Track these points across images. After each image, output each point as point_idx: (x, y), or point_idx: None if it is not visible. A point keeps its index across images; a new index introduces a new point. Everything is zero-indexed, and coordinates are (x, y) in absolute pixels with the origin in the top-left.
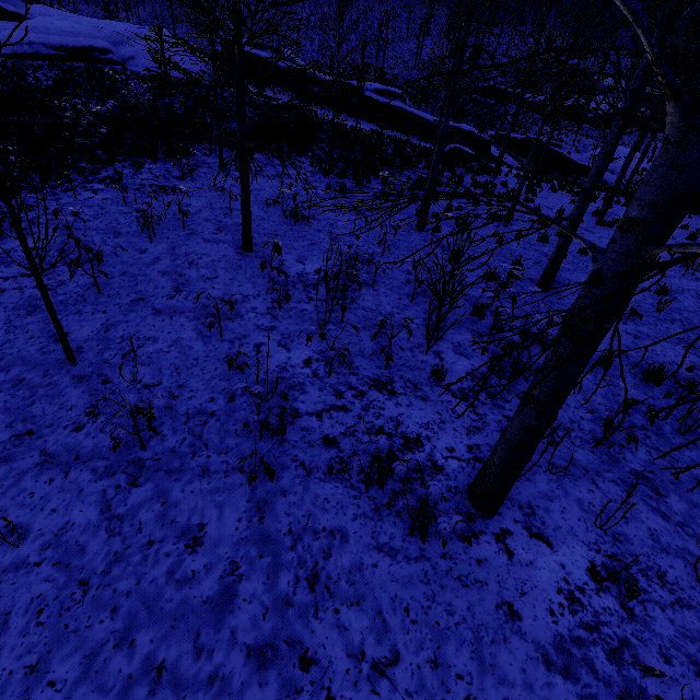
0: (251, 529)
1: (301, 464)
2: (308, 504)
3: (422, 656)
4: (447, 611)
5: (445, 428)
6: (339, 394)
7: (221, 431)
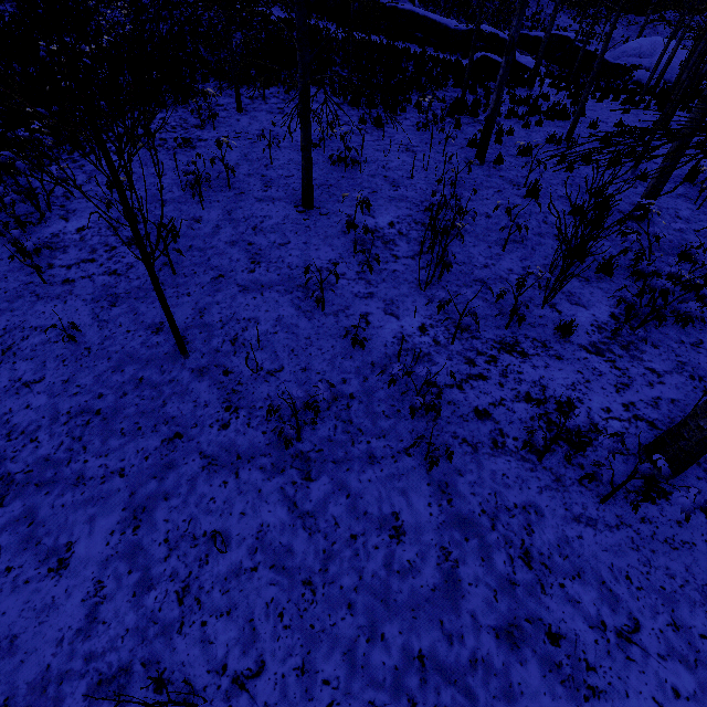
0: (444, 513)
1: (463, 440)
2: (489, 482)
3: (660, 621)
4: (668, 575)
5: (592, 387)
6: (470, 361)
7: (369, 414)
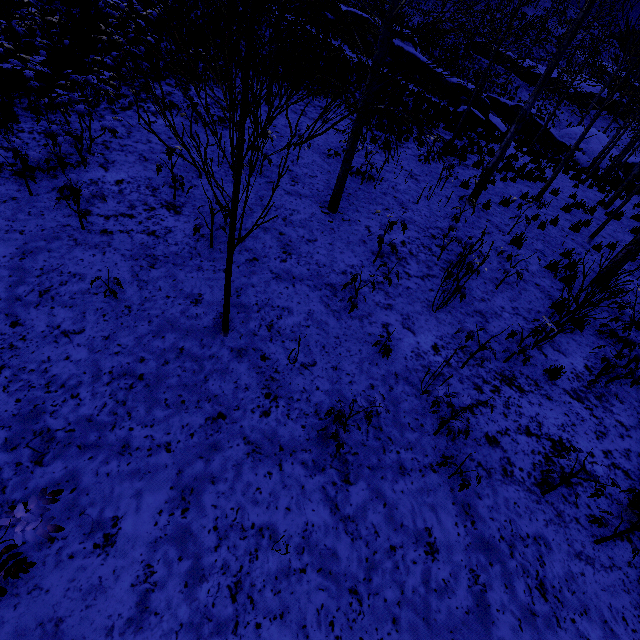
0: (470, 535)
1: (478, 464)
2: (504, 508)
3: None
4: None
5: (578, 431)
6: (478, 388)
7: (396, 424)
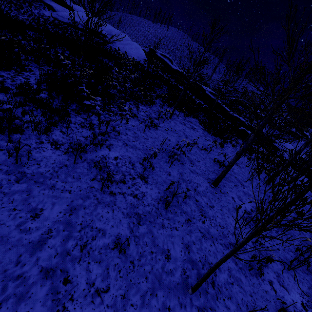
0: None
1: None
2: None
3: None
4: None
5: None
6: None
7: None
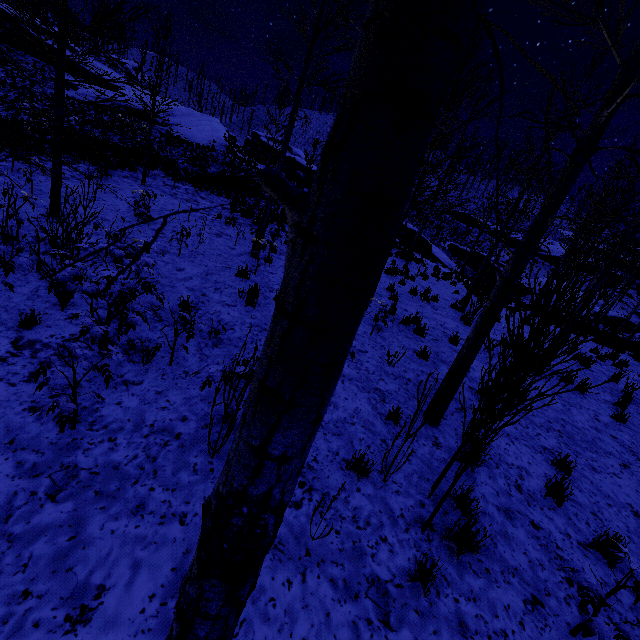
0: None
1: None
2: None
3: None
4: None
5: None
6: None
7: None
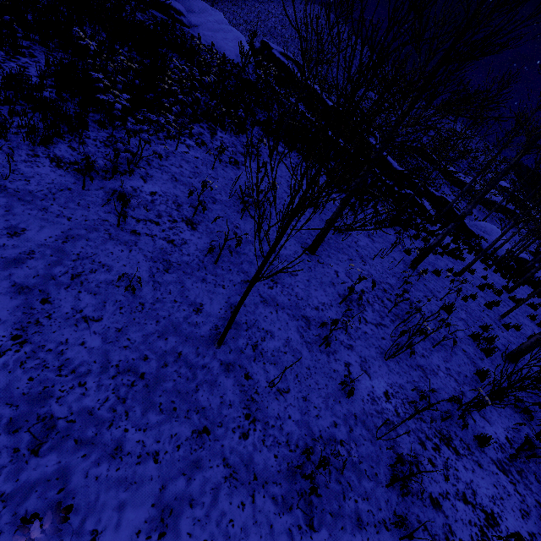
0: None
1: (425, 527)
2: None
3: None
4: None
5: (506, 506)
6: (422, 443)
7: (355, 468)
